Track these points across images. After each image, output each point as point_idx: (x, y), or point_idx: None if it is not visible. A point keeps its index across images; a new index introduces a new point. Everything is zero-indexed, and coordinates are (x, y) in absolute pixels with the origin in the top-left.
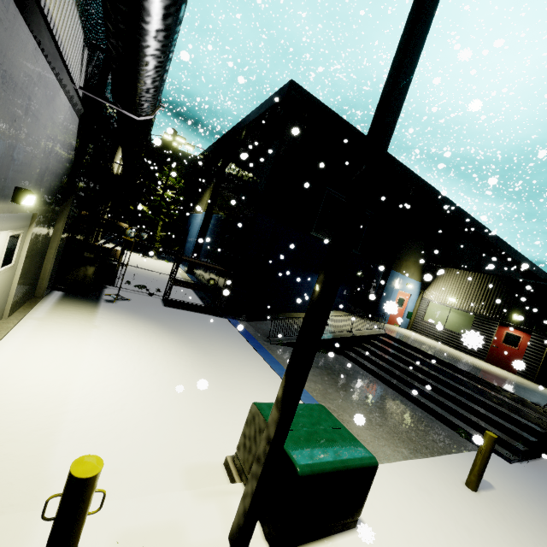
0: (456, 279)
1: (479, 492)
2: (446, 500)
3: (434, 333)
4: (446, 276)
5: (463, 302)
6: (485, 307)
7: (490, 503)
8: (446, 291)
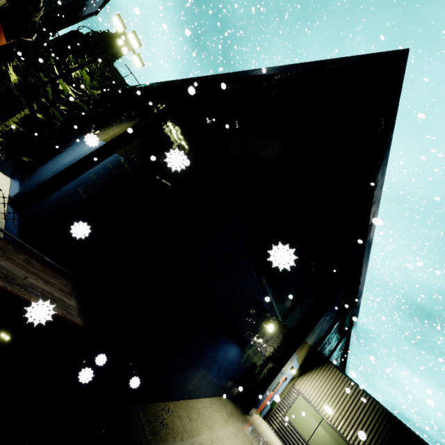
0: (338, 384)
1: None
2: None
3: (295, 444)
4: (327, 373)
5: (340, 420)
6: (365, 443)
7: None
8: (323, 393)
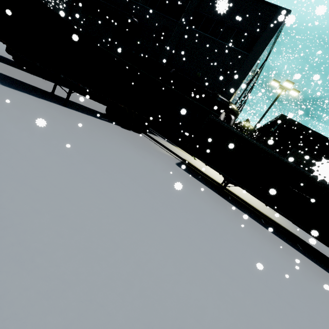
0: None
1: (267, 206)
2: (255, 199)
3: None
4: None
5: None
6: None
7: (266, 206)
8: None
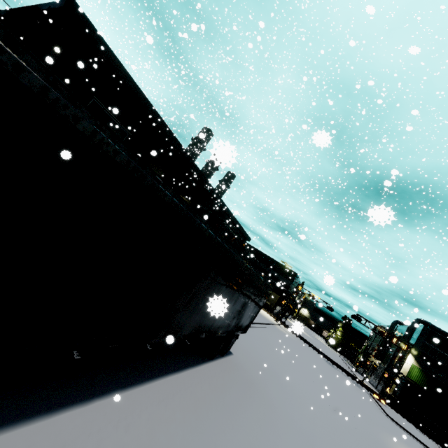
0: None
1: None
2: None
3: None
4: None
5: None
6: None
7: None
8: None
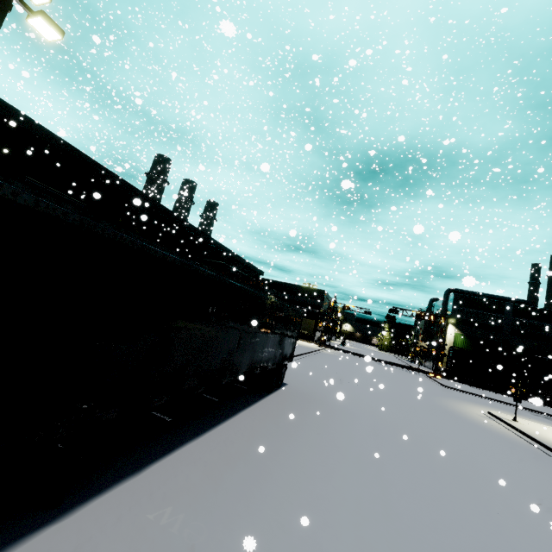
0: None
1: None
2: None
3: None
4: None
5: None
6: None
7: None
8: None
